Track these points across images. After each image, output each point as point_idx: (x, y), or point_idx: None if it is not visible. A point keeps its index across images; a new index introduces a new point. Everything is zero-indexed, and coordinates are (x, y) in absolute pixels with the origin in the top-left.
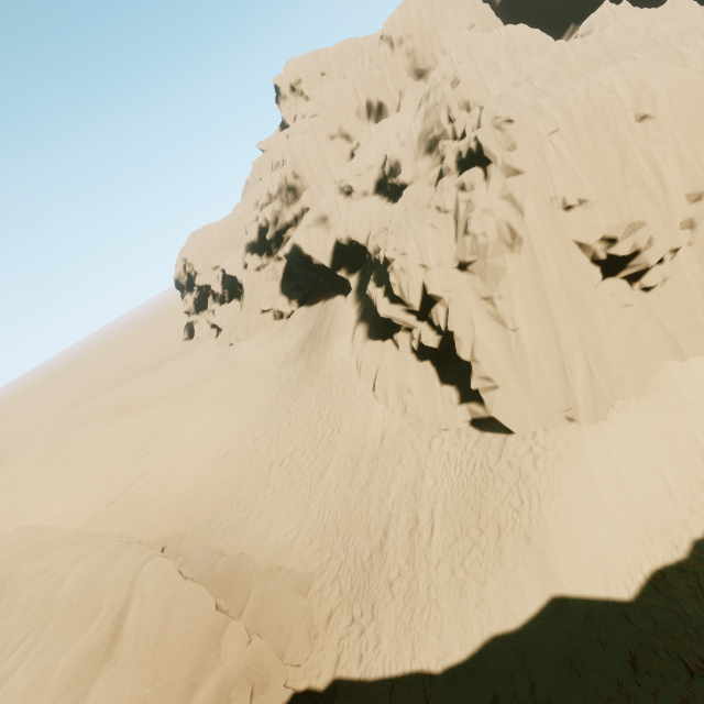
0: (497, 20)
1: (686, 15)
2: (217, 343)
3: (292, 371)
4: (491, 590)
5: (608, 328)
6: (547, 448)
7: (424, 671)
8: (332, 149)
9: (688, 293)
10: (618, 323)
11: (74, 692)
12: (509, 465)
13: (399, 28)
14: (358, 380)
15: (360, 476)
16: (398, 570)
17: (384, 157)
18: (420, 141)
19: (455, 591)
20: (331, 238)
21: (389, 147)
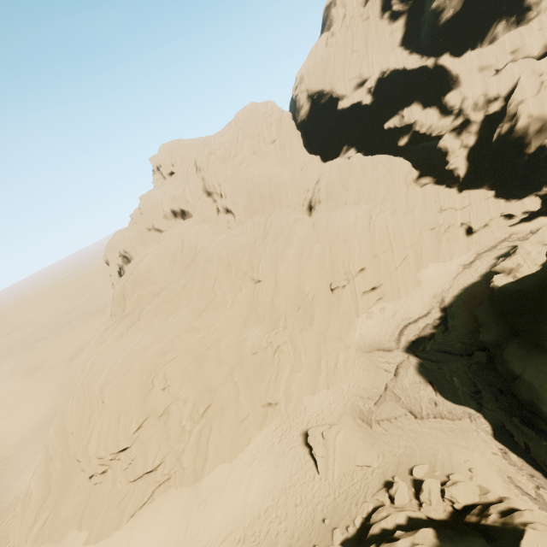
0: (292, 138)
1: (391, 176)
2: None
3: None
4: None
5: (73, 497)
6: None
7: None
8: (150, 236)
9: (105, 493)
10: (80, 496)
11: None
12: None
13: (199, 161)
14: None
15: None
16: None
17: None
18: None
19: None
20: None
21: None
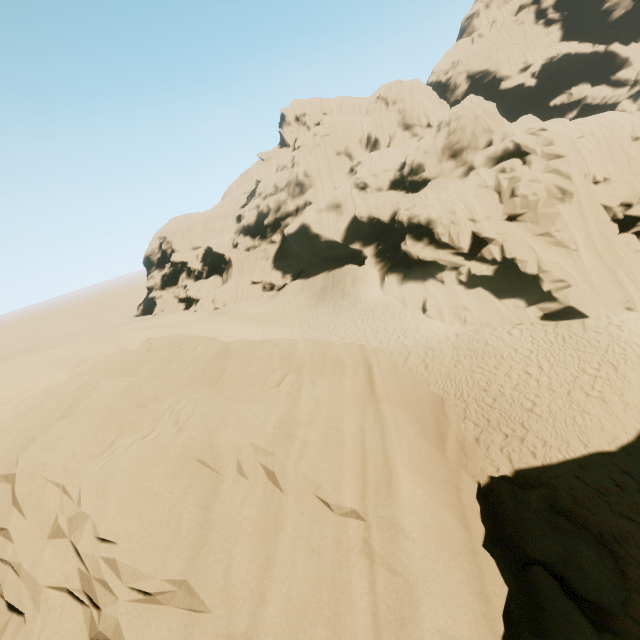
0: None
1: None
2: (192, 311)
3: (316, 313)
4: (630, 397)
5: (630, 262)
6: (624, 321)
7: (601, 451)
8: (337, 162)
9: None
10: (635, 261)
11: (369, 405)
12: (597, 333)
13: (395, 93)
14: (404, 308)
15: (448, 358)
16: (531, 402)
17: (400, 165)
18: (444, 150)
19: (599, 402)
20: (344, 219)
21: (410, 156)
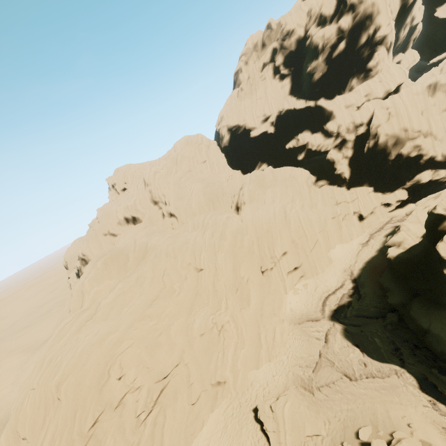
0: (219, 158)
1: (296, 181)
2: None
3: None
4: None
5: None
6: None
7: None
8: (106, 240)
9: None
10: None
11: None
12: None
13: (147, 178)
14: None
15: None
16: None
17: None
18: None
19: None
20: None
21: None
